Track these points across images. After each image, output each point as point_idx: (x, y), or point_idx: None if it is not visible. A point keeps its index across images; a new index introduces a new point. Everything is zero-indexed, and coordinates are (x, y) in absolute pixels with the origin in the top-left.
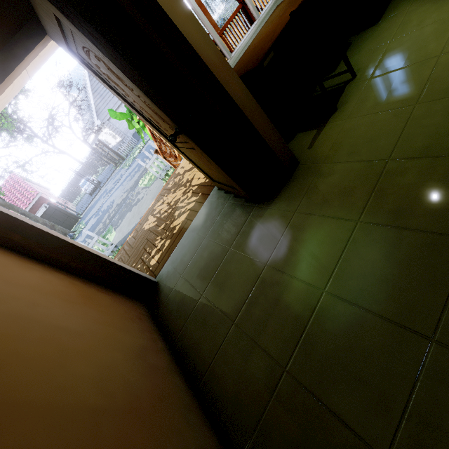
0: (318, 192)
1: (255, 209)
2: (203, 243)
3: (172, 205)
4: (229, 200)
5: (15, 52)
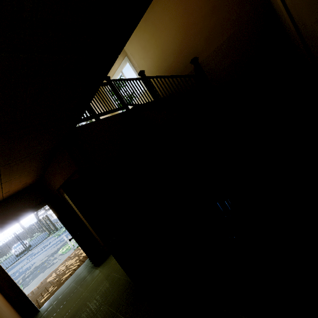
0: (111, 263)
1: (94, 269)
2: (70, 286)
3: (67, 266)
4: (89, 265)
5: (35, 209)
